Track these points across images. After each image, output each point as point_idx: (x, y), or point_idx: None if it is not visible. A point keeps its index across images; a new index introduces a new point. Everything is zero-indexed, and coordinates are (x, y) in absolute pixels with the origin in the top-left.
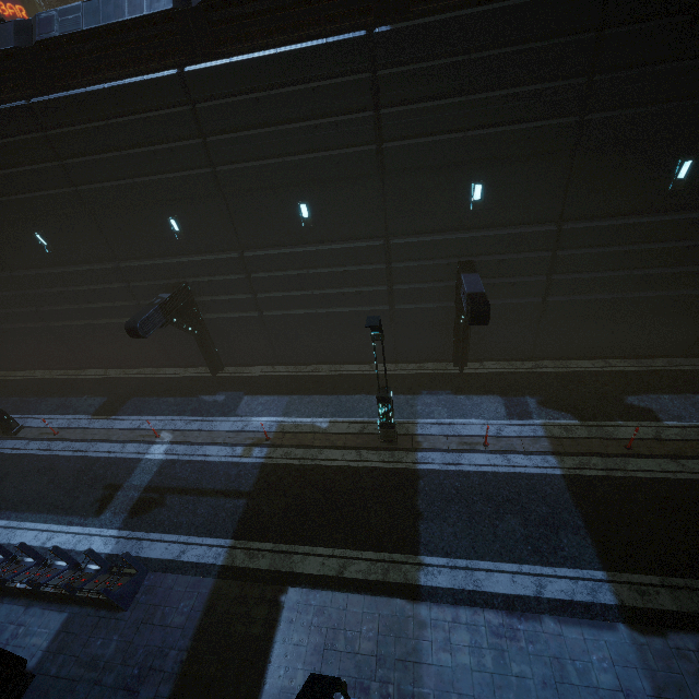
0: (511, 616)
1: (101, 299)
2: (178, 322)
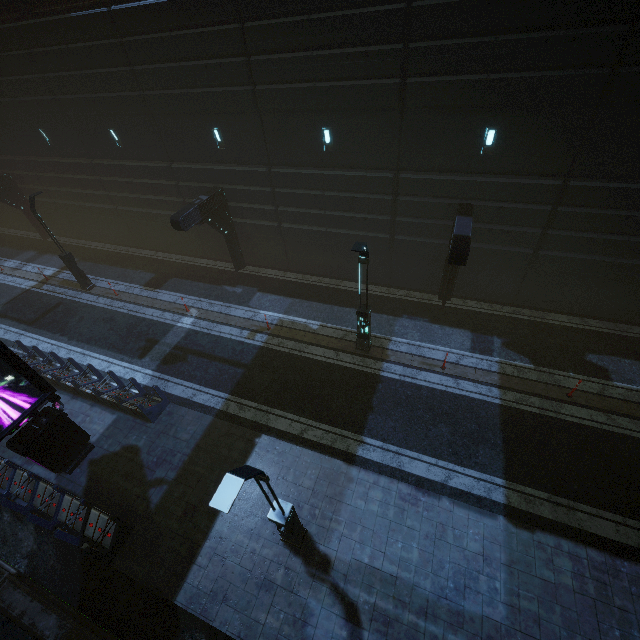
0: (418, 491)
1: (156, 193)
2: (212, 222)
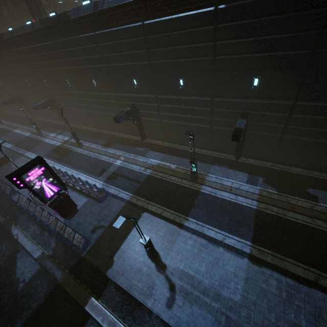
0: (209, 243)
1: (109, 106)
2: (131, 119)
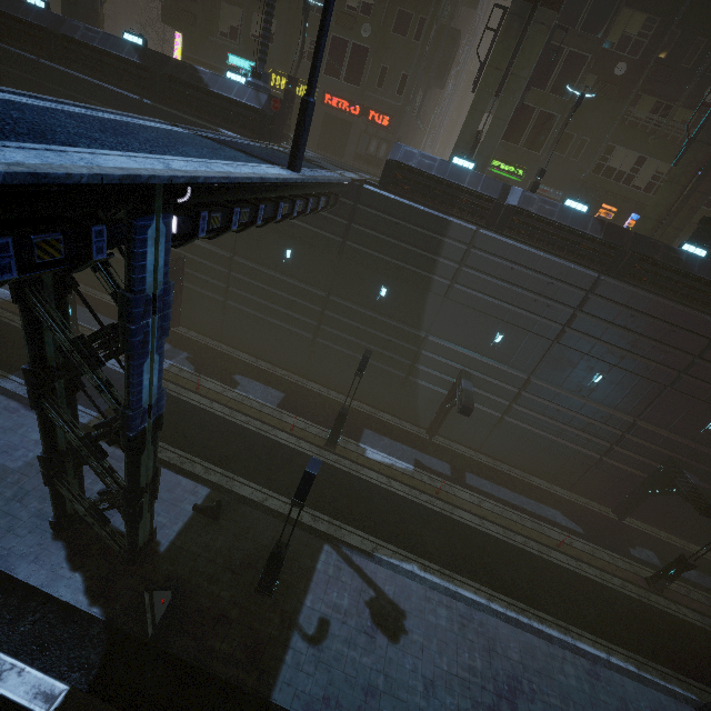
0: (24, 407)
1: None
2: None
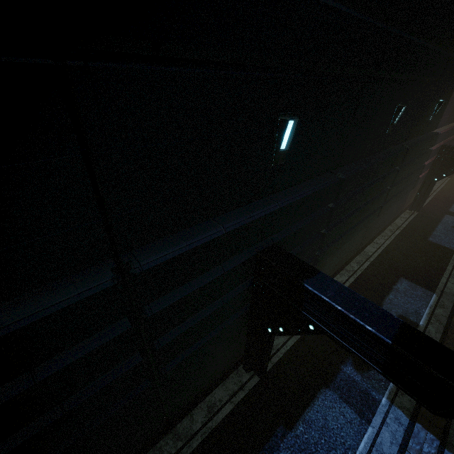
0: None
1: None
2: None
